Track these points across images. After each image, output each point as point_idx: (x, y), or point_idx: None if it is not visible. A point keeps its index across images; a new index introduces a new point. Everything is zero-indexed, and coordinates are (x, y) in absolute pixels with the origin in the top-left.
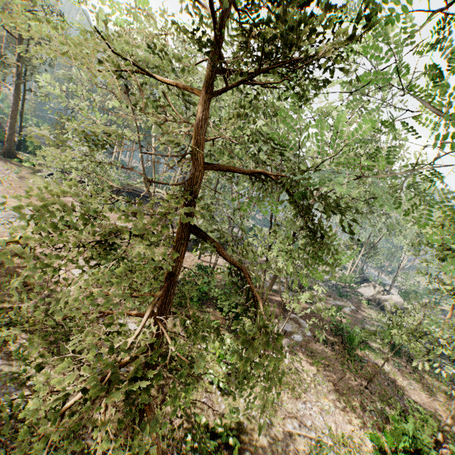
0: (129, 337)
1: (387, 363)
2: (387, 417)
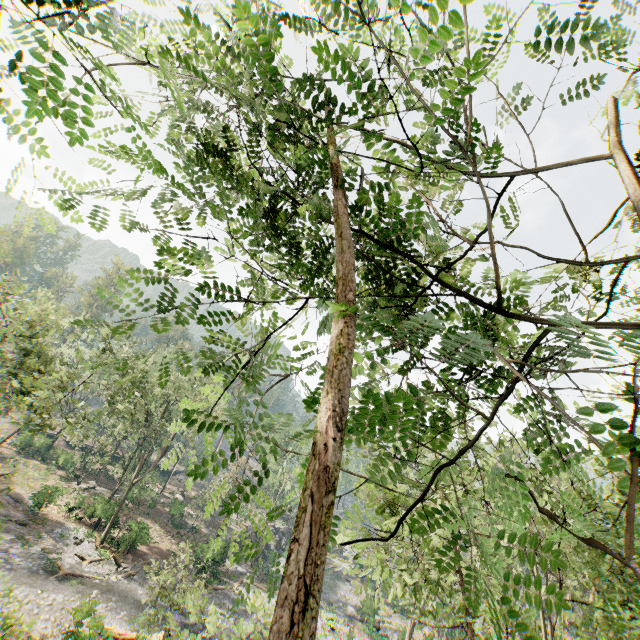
0: (3, 457)
1: (152, 522)
2: (98, 517)
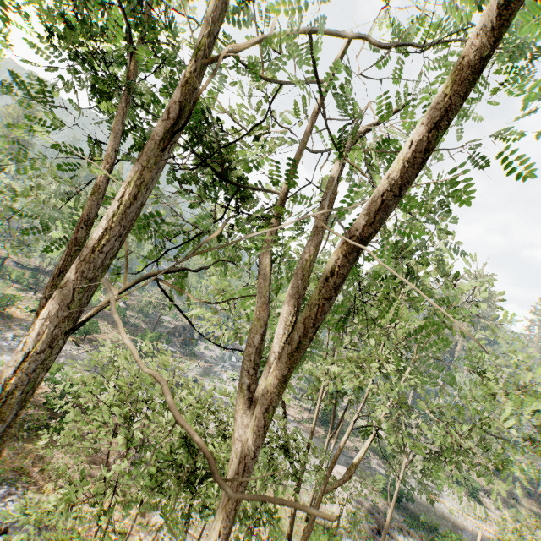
0: None
1: (101, 320)
2: None
